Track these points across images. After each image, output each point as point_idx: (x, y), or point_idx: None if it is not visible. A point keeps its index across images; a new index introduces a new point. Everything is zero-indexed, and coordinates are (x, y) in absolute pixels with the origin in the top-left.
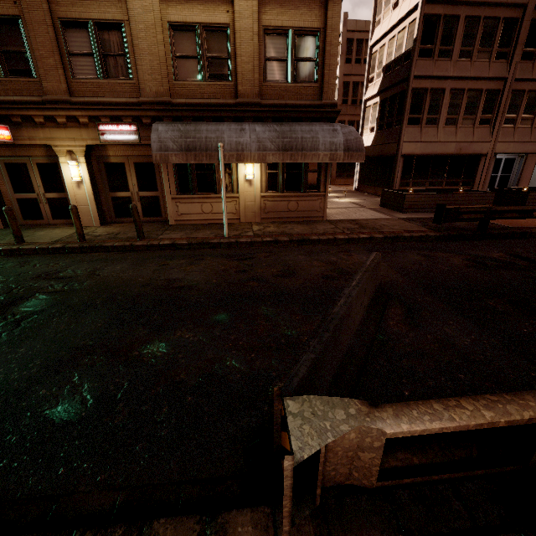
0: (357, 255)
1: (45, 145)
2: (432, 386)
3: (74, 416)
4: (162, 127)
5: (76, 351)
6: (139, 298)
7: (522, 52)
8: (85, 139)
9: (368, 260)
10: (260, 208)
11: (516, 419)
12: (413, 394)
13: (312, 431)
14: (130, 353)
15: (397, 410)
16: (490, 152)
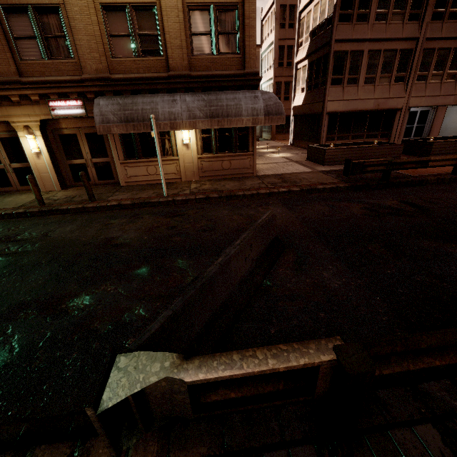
0: (272, 208)
1: (5, 121)
2: (295, 324)
3: (0, 363)
4: (103, 102)
5: (15, 306)
6: (78, 256)
7: (432, 13)
8: (39, 115)
9: (260, 219)
10: (198, 168)
11: (293, 365)
12: (277, 332)
13: (127, 383)
14: (59, 306)
15: (202, 362)
16: (404, 107)
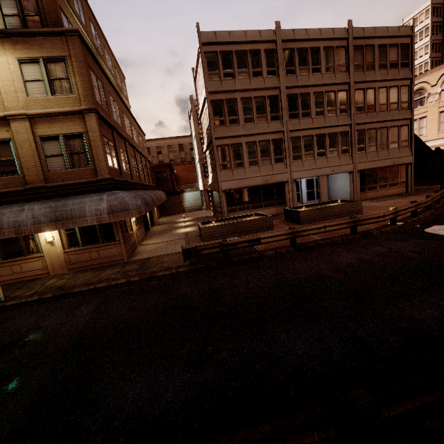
0: (83, 309)
1: None
2: None
3: None
4: None
5: None
6: None
7: (287, 114)
8: None
9: None
10: (66, 262)
11: None
12: None
13: None
14: None
15: None
16: (290, 179)
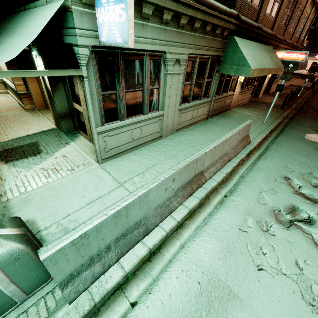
0: None
1: None
2: None
3: None
4: None
5: None
6: None
7: None
8: None
9: None
10: None
11: None
12: None
13: None
14: None
15: None
16: None
